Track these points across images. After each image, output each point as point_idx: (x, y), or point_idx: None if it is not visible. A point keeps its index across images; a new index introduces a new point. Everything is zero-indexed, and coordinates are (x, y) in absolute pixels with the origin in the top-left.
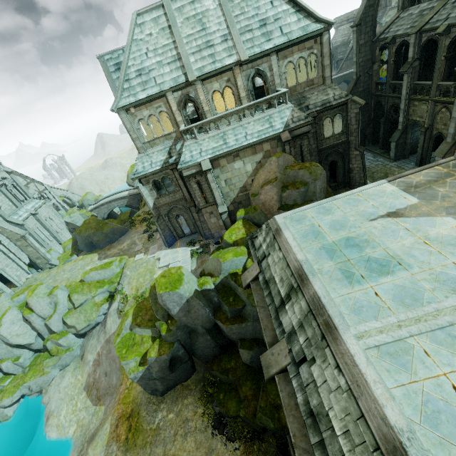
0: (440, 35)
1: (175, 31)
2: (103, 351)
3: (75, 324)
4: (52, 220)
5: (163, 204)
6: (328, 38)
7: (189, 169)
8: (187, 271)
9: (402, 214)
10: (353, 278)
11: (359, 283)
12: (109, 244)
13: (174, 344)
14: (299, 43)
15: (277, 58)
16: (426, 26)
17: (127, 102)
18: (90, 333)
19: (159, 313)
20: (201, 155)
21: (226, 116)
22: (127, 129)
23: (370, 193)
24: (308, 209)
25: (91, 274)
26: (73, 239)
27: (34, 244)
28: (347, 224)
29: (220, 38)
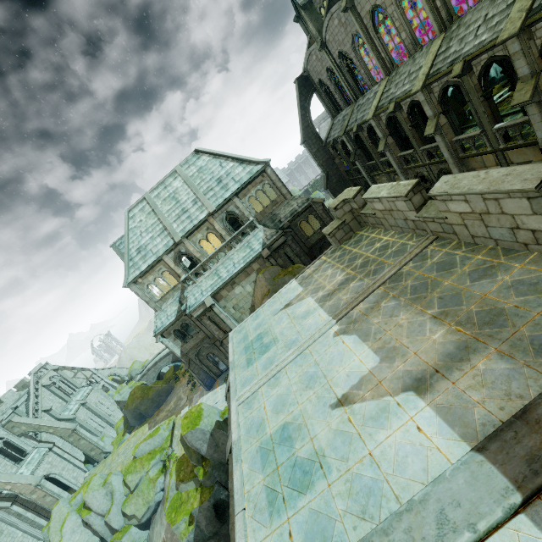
0: (358, 132)
1: (158, 212)
2: (167, 535)
3: (135, 512)
4: (102, 404)
5: (190, 349)
6: (271, 170)
7: (197, 310)
8: (207, 406)
9: (291, 304)
10: (251, 362)
11: (252, 365)
12: (157, 408)
13: (213, 487)
14: (251, 183)
15: (239, 199)
16: (347, 128)
17: (134, 276)
18: (153, 519)
19: (194, 458)
20: (203, 295)
21: (213, 256)
22: (140, 296)
23: (283, 293)
24: (248, 320)
25: (141, 447)
26: (124, 417)
27: (86, 434)
28: (263, 323)
29: (191, 203)
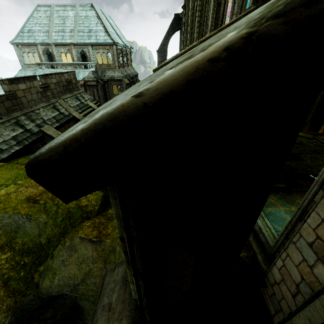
0: None
1: (51, 19)
2: None
3: None
4: None
5: None
6: (116, 48)
7: None
8: None
9: None
10: None
11: None
12: None
13: None
14: (102, 45)
15: (92, 48)
16: None
17: (18, 42)
18: None
19: None
20: None
21: (59, 64)
22: (17, 54)
23: None
24: None
25: None
26: None
27: None
28: None
29: (69, 30)
